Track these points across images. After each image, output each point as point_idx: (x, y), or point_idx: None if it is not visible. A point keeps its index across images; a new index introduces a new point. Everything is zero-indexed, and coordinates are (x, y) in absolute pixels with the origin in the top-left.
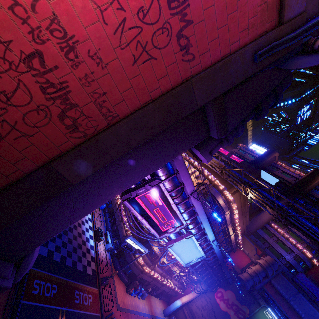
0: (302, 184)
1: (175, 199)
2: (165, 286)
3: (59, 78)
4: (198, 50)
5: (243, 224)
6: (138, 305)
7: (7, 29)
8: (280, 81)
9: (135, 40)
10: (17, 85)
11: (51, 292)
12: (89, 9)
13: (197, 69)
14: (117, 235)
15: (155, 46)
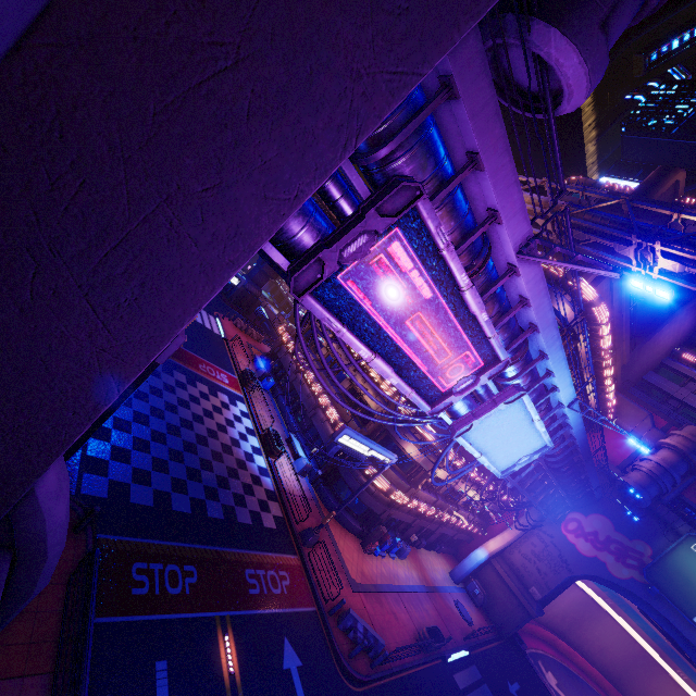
0: None
1: None
2: (444, 527)
3: None
4: None
5: (616, 363)
6: (395, 573)
7: None
8: None
9: None
10: None
11: (184, 584)
12: None
13: None
14: (315, 437)
15: None
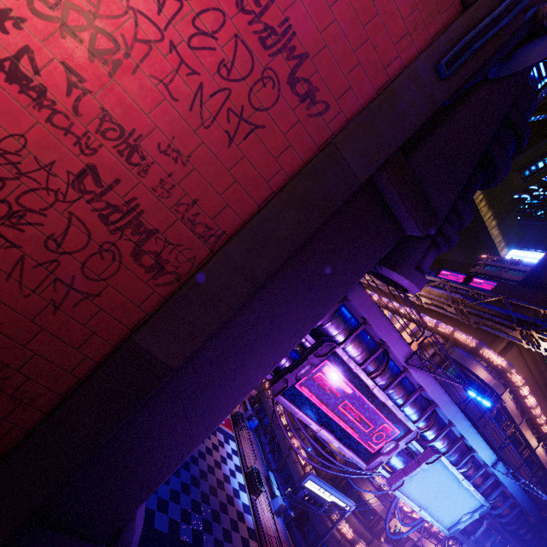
0: None
1: (377, 378)
2: None
3: (123, 195)
4: (331, 92)
5: None
6: None
7: (47, 148)
8: (511, 104)
9: (223, 108)
10: (68, 222)
11: None
12: (148, 88)
13: (338, 123)
14: (289, 477)
15: (257, 108)
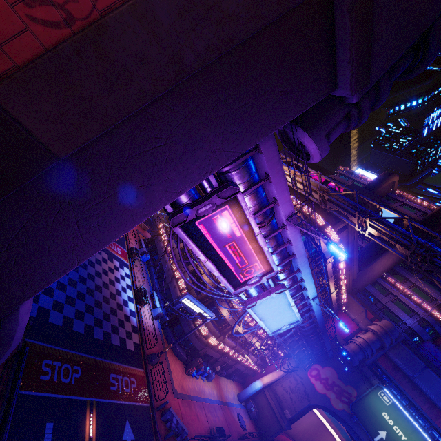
0: (434, 219)
1: (261, 229)
2: (239, 364)
3: None
4: None
5: (349, 277)
6: (203, 390)
7: None
8: None
9: None
10: None
11: (72, 377)
12: None
13: None
14: (168, 296)
15: None
